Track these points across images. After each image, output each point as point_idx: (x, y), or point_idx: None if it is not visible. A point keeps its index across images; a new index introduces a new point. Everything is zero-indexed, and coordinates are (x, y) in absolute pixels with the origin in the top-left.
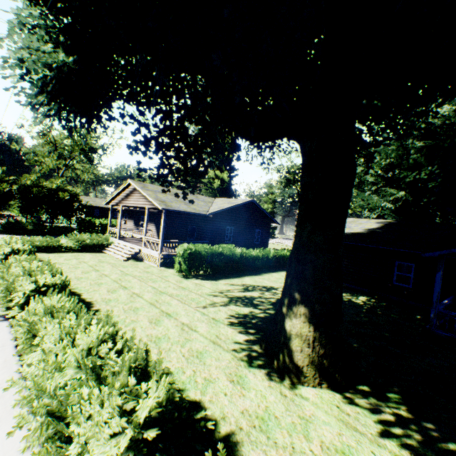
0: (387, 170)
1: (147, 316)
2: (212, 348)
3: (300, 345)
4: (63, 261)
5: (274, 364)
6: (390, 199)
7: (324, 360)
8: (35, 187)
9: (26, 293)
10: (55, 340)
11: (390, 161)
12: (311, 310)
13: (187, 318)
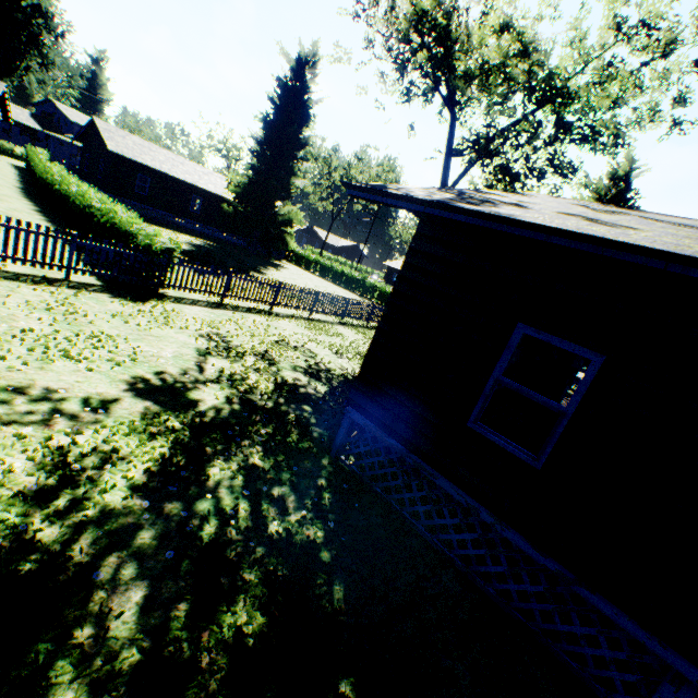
0: None
1: None
2: None
3: None
4: None
5: None
6: None
7: None
8: None
9: None
10: None
11: None
12: None
13: None
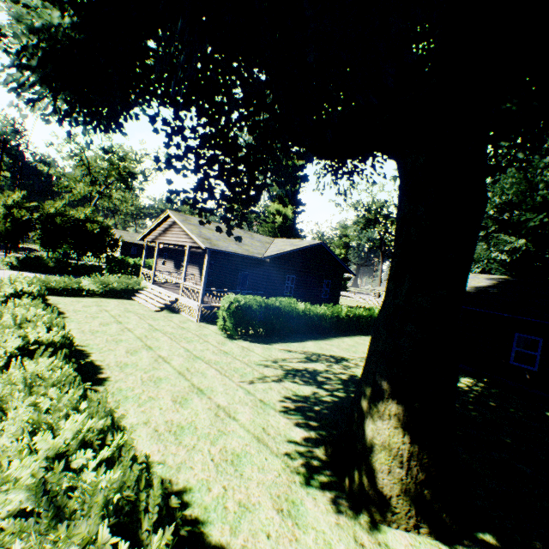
0: (502, 211)
1: (170, 392)
2: (255, 449)
3: (387, 463)
4: (80, 307)
5: (345, 483)
6: (505, 249)
7: (425, 491)
8: (60, 216)
9: (7, 352)
10: (13, 435)
11: (506, 199)
12: (406, 410)
13: (224, 397)
